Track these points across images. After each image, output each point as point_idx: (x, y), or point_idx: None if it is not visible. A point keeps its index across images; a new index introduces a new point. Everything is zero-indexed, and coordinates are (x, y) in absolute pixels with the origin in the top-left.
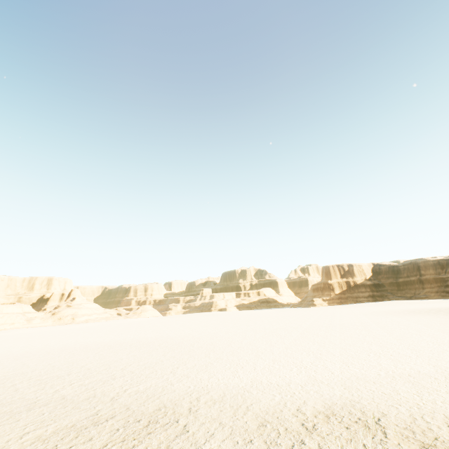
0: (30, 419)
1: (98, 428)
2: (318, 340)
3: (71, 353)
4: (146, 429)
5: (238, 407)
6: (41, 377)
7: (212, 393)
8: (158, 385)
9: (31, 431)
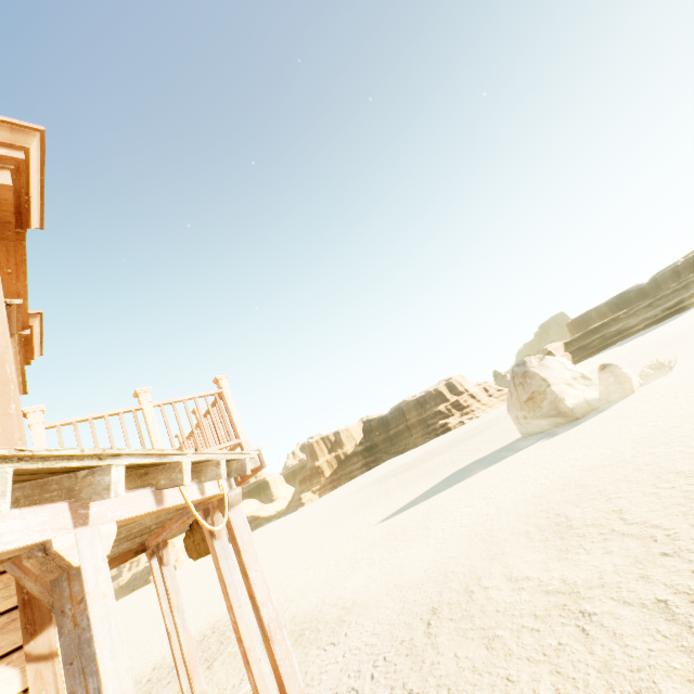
0: None
1: None
2: None
3: None
4: None
5: None
6: None
7: None
8: None
9: None
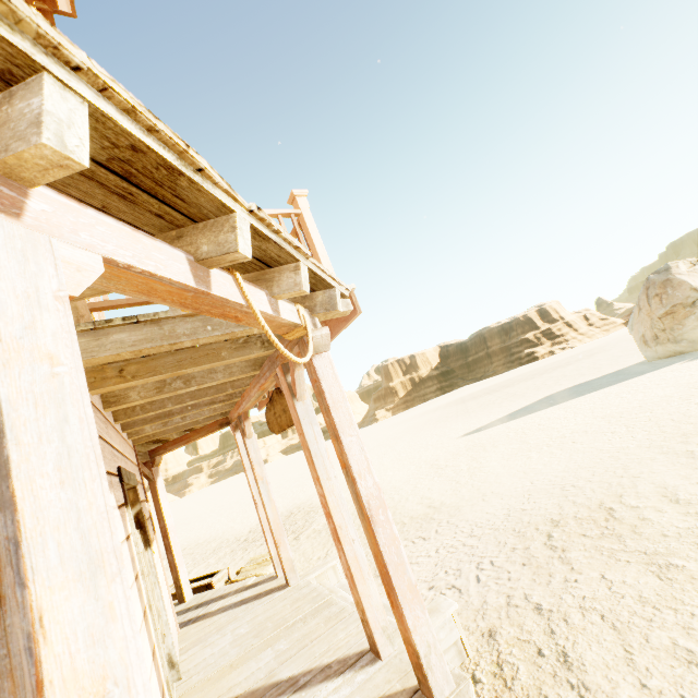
0: None
1: None
2: None
3: None
4: None
5: None
6: None
7: None
8: None
9: None
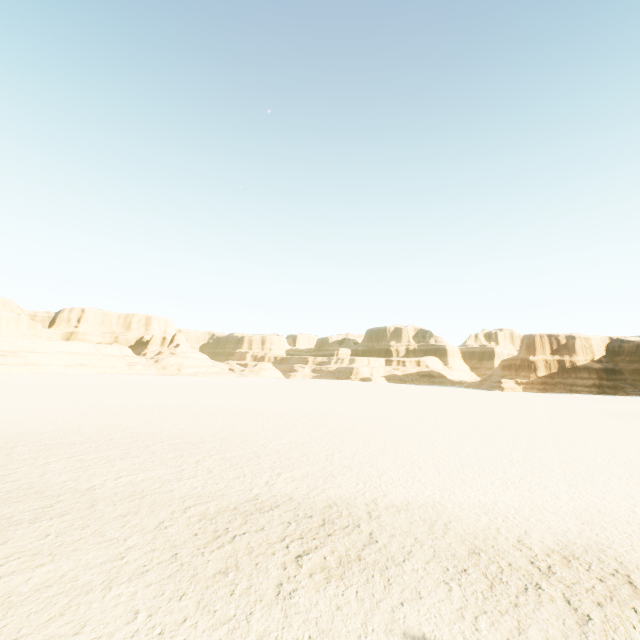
0: (184, 492)
1: (265, 516)
2: (522, 444)
3: (193, 414)
4: (324, 529)
5: (432, 522)
6: (173, 441)
7: (390, 498)
8: (317, 474)
9: (192, 506)
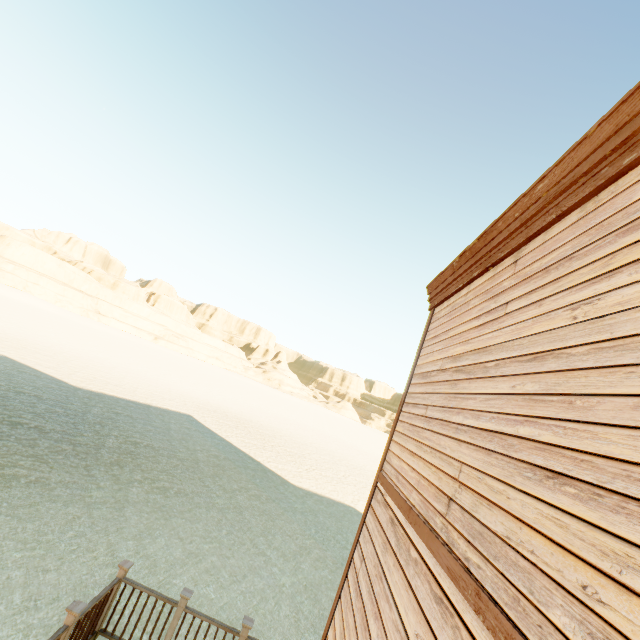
0: None
1: None
2: None
3: (335, 443)
4: None
5: None
6: (348, 462)
7: None
8: None
9: None
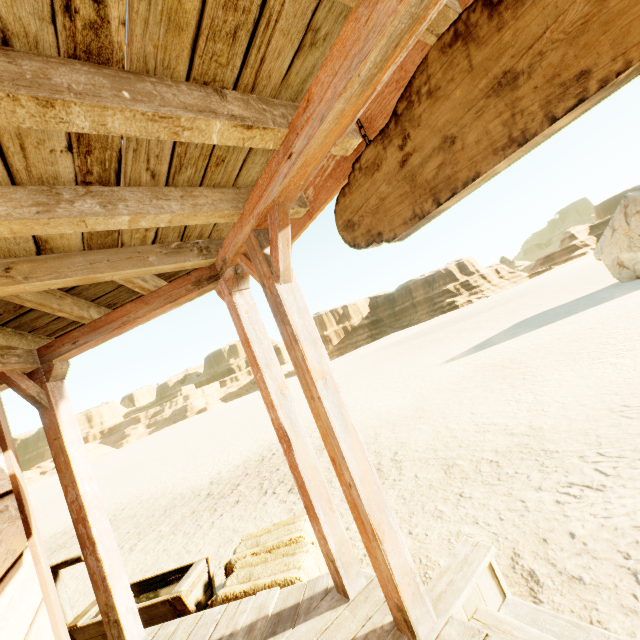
0: None
1: None
2: (213, 433)
3: None
4: None
5: None
6: None
7: None
8: None
9: None
